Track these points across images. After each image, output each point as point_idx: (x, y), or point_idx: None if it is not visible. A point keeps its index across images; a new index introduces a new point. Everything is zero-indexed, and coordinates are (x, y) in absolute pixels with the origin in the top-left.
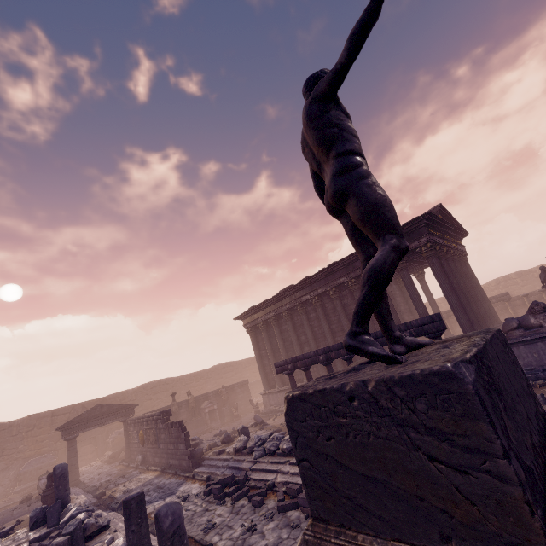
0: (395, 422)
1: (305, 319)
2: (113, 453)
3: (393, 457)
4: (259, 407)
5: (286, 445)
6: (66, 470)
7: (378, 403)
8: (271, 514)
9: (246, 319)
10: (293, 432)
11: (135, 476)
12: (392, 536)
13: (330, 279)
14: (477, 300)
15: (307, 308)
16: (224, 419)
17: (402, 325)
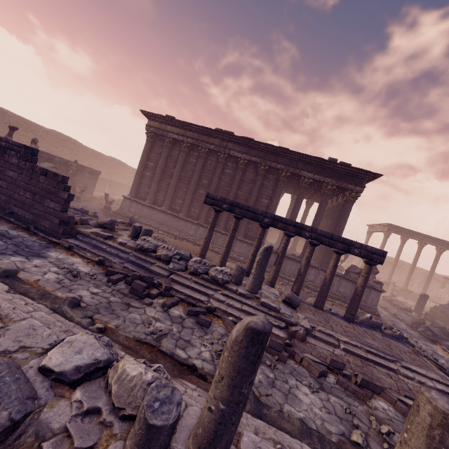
0: None
1: (221, 170)
2: None
3: None
4: (96, 201)
5: (222, 277)
6: None
7: None
8: None
9: (155, 122)
10: None
11: None
12: None
13: (270, 157)
14: None
15: (228, 162)
16: None
17: (359, 243)
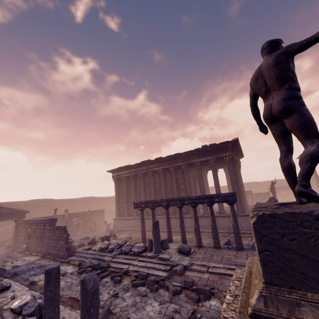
0: None
1: (152, 181)
2: (1, 241)
3: None
4: None
5: (137, 250)
6: None
7: None
8: (127, 288)
9: (115, 173)
10: (260, 234)
11: (20, 257)
12: None
13: (173, 162)
14: (242, 191)
15: (155, 175)
16: (85, 230)
17: (215, 194)
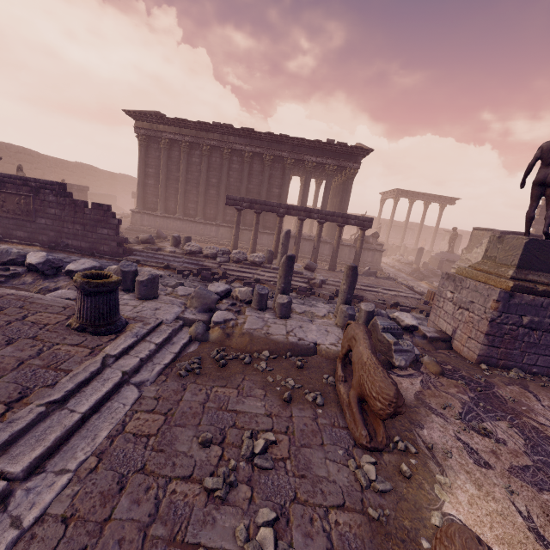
0: None
1: (227, 166)
2: None
3: None
4: None
5: (259, 259)
6: None
7: None
8: None
9: (144, 123)
10: (526, 247)
11: None
12: (539, 271)
13: (274, 146)
14: None
15: (233, 157)
16: None
17: (353, 216)
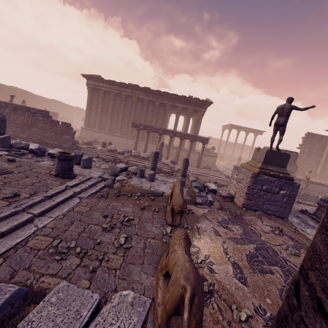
0: (281, 156)
1: (135, 106)
2: None
3: (279, 159)
4: None
5: (146, 156)
6: (6, 118)
7: (281, 154)
8: None
9: (91, 81)
10: (267, 154)
11: None
12: (273, 165)
13: (160, 97)
14: None
15: (138, 102)
16: None
17: (198, 136)
